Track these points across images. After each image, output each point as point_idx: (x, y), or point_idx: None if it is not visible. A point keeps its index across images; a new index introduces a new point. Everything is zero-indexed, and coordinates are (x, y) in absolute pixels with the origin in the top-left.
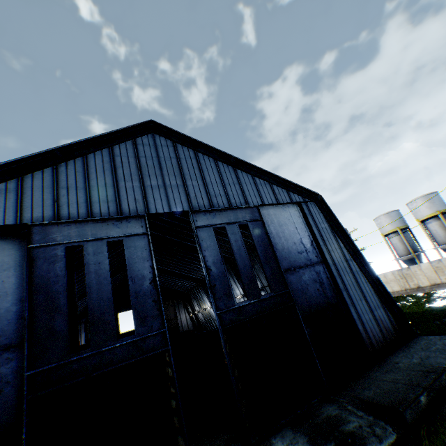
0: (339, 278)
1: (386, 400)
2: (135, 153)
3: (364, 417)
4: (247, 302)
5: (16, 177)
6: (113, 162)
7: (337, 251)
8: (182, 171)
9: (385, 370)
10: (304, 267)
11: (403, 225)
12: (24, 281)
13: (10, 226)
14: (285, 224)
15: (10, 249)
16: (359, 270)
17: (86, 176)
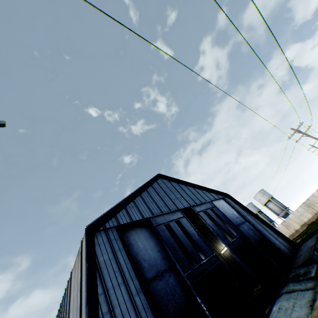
0: (256, 227)
1: (305, 259)
2: (160, 187)
3: (303, 268)
4: (233, 239)
5: (132, 201)
6: (155, 191)
7: (248, 216)
8: (178, 191)
9: (298, 257)
10: (242, 224)
11: (257, 209)
12: (154, 242)
13: (142, 219)
14: (223, 207)
15: (142, 230)
16: (260, 223)
17: (151, 197)
